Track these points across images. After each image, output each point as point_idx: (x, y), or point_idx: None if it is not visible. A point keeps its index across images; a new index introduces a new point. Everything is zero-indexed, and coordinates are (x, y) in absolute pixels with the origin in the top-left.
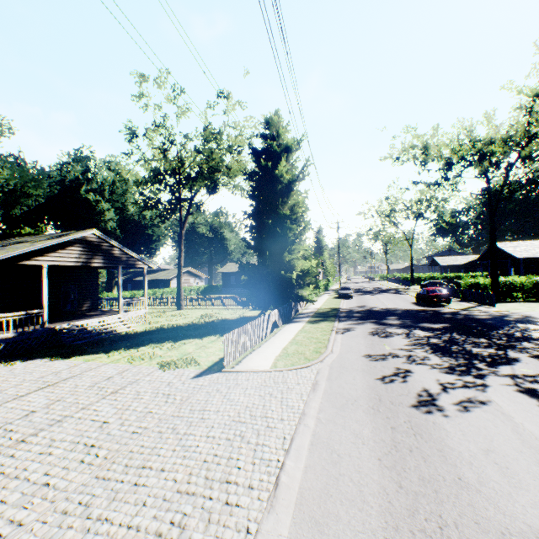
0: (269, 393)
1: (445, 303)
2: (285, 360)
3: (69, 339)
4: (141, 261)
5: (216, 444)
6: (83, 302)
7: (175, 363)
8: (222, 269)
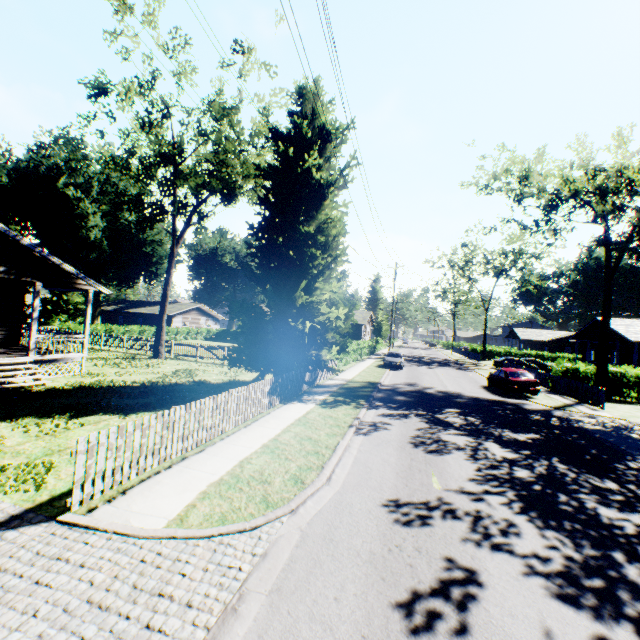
0: None
1: (531, 394)
2: (220, 498)
3: None
4: (82, 279)
5: None
6: None
7: None
8: None
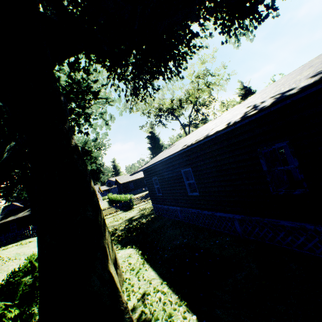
0: None
1: None
2: None
3: None
4: None
5: None
6: None
7: None
8: (120, 180)
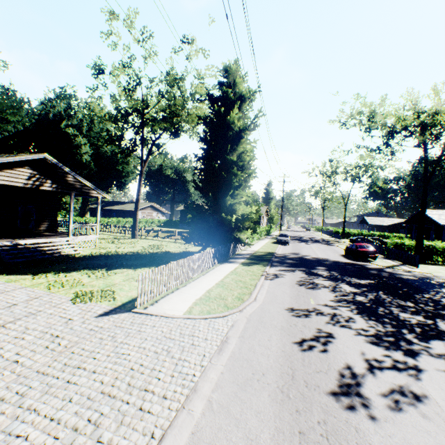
0: (168, 350)
1: (372, 259)
2: (204, 305)
3: (7, 257)
4: (95, 190)
5: (53, 437)
6: (41, 223)
7: (92, 295)
8: (181, 207)
